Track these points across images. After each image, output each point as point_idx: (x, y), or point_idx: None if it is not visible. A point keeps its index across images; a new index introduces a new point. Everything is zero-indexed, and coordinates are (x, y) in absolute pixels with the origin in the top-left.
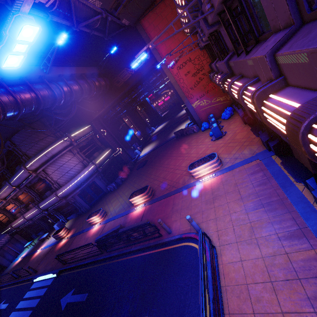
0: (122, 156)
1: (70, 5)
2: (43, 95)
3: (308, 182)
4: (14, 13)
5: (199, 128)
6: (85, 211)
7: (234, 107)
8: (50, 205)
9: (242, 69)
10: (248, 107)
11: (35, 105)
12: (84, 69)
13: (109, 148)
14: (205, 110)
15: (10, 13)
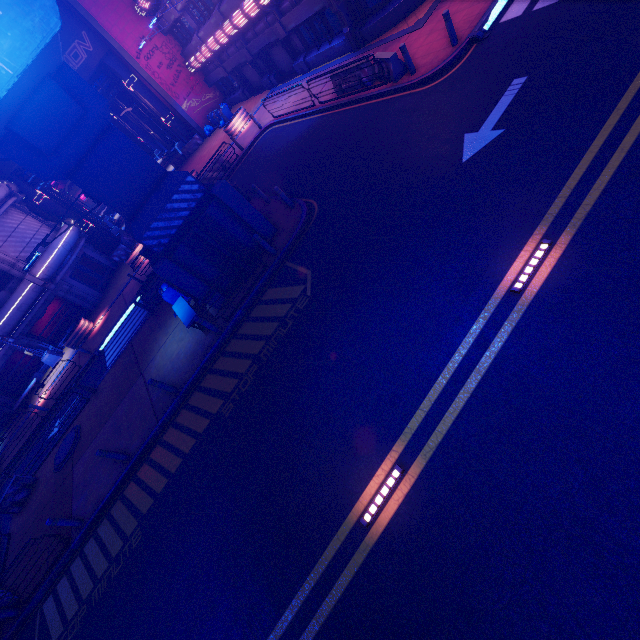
0: (99, 230)
1: None
2: None
3: (294, 66)
4: None
5: (202, 139)
6: (97, 300)
7: (228, 100)
8: (20, 316)
9: (235, 3)
10: (249, 16)
11: None
12: None
13: (70, 218)
14: (199, 112)
15: None
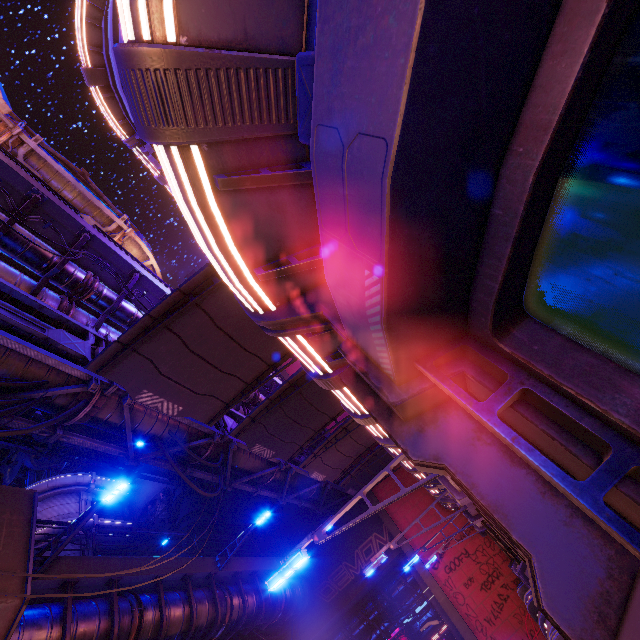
0: None
1: (286, 476)
2: (199, 613)
3: None
4: (299, 550)
5: None
6: None
7: None
8: None
9: None
10: None
11: (179, 634)
12: (274, 561)
13: None
14: None
15: (294, 548)
